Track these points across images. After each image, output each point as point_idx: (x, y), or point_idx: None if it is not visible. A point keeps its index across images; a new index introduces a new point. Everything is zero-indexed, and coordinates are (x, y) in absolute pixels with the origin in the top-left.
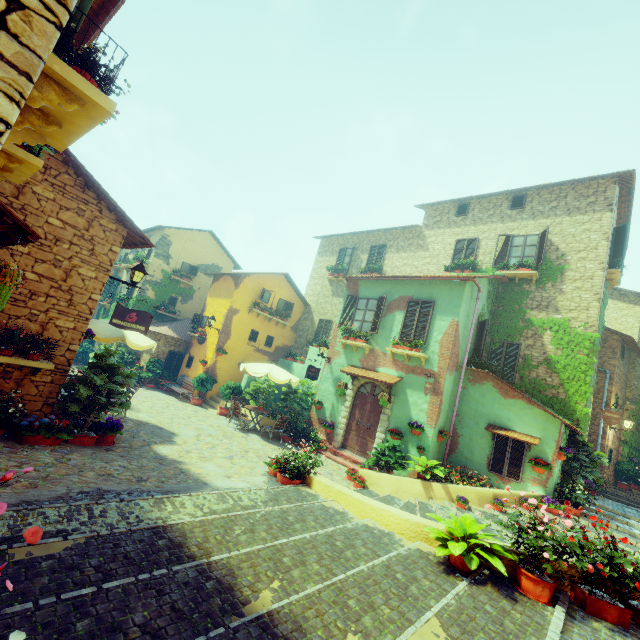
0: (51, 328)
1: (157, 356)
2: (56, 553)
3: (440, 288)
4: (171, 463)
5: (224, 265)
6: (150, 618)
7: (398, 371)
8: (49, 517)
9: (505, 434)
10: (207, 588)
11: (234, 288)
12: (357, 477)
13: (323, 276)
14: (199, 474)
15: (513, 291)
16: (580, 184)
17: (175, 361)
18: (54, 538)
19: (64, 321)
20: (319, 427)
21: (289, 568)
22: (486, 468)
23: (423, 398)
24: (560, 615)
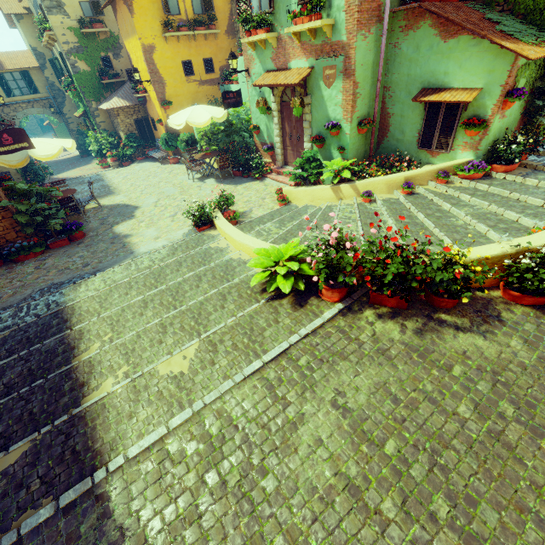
0: None
1: (128, 131)
2: None
3: None
4: (120, 240)
5: None
6: (13, 378)
7: (308, 59)
8: (3, 320)
9: (434, 100)
10: (58, 351)
11: (130, 16)
12: (279, 198)
13: None
14: (135, 244)
15: None
16: None
17: (146, 128)
18: None
19: None
20: (264, 152)
21: (127, 321)
22: (416, 146)
23: (336, 88)
24: (329, 314)
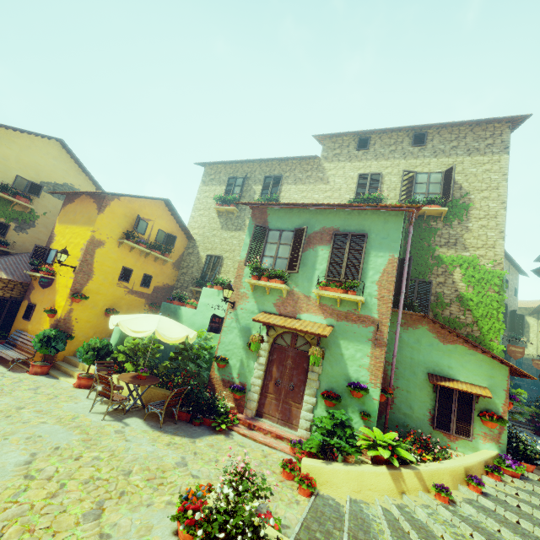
0: None
1: None
2: None
3: (372, 219)
4: None
5: (81, 187)
6: None
7: (327, 318)
8: None
9: (454, 387)
10: None
11: (96, 212)
12: (304, 478)
13: (209, 207)
14: None
15: (421, 228)
16: (478, 126)
17: (5, 311)
18: None
19: None
20: (224, 391)
21: None
22: (429, 425)
23: (362, 351)
24: None
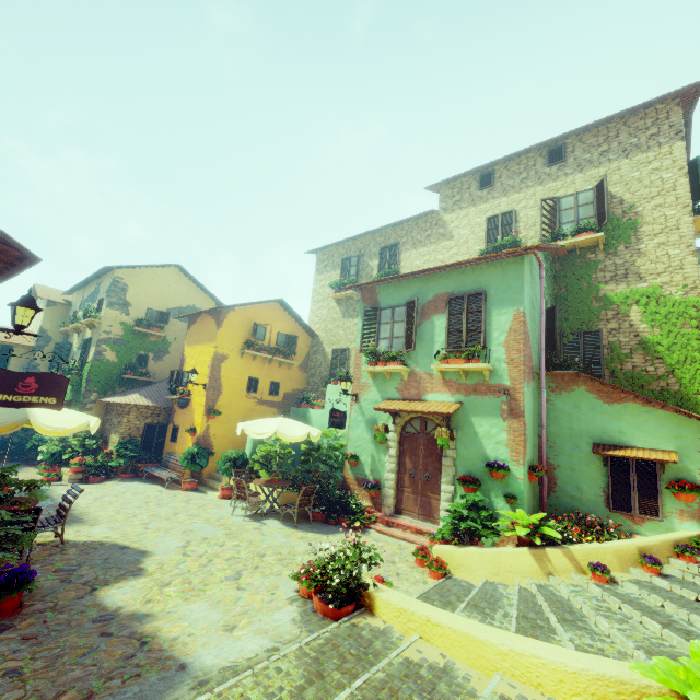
0: None
1: (129, 434)
2: None
3: (489, 273)
4: (125, 625)
5: (202, 305)
6: None
7: (454, 395)
8: None
9: (625, 455)
10: None
11: (216, 328)
12: (433, 561)
13: (327, 296)
14: (174, 640)
15: (575, 265)
16: (632, 116)
17: (156, 436)
18: None
19: None
20: (359, 490)
21: None
22: (605, 507)
23: (498, 425)
24: None
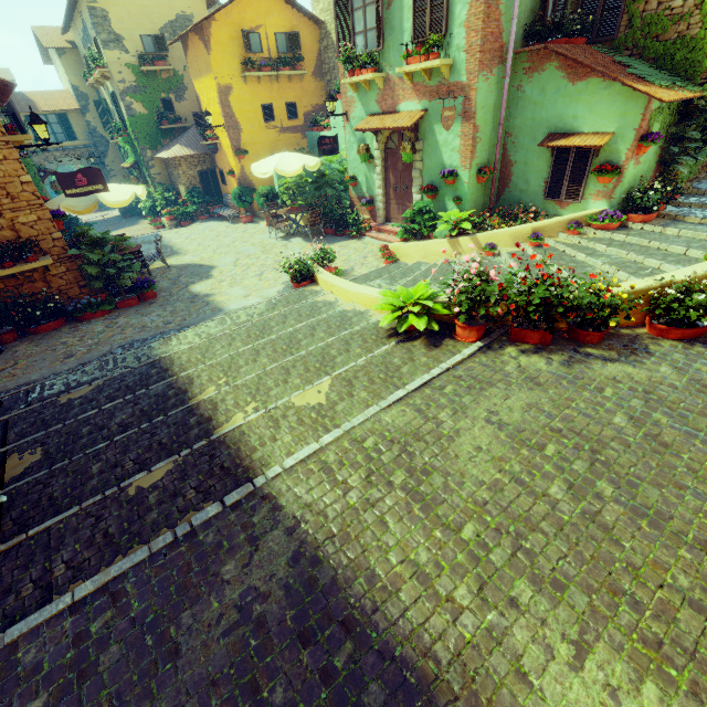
0: (21, 228)
1: (190, 184)
2: (84, 395)
3: None
4: (201, 299)
5: (192, 8)
6: (126, 419)
7: (421, 101)
8: (88, 372)
9: (563, 144)
10: (169, 395)
11: (206, 53)
12: (385, 254)
13: None
14: (221, 302)
15: None
16: None
17: (211, 182)
18: (84, 386)
19: (24, 217)
20: (361, 207)
21: (240, 367)
22: (542, 196)
23: (453, 132)
24: (469, 351)
